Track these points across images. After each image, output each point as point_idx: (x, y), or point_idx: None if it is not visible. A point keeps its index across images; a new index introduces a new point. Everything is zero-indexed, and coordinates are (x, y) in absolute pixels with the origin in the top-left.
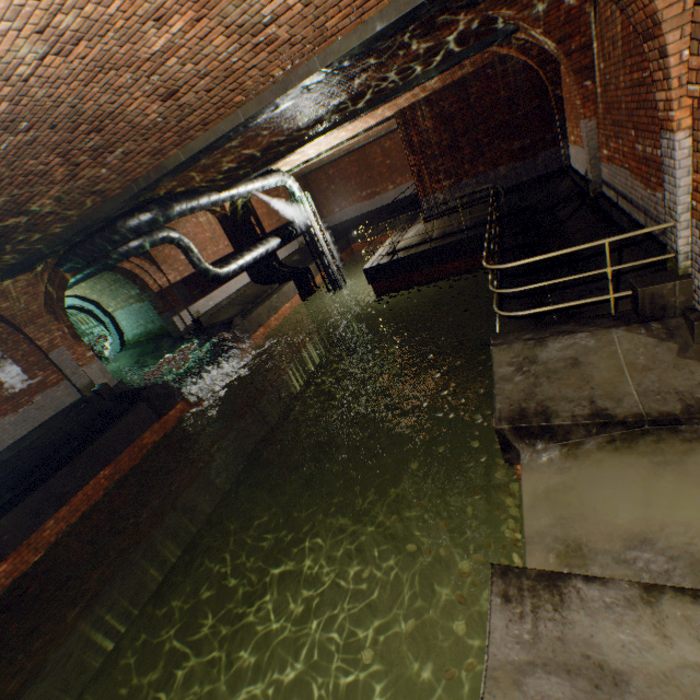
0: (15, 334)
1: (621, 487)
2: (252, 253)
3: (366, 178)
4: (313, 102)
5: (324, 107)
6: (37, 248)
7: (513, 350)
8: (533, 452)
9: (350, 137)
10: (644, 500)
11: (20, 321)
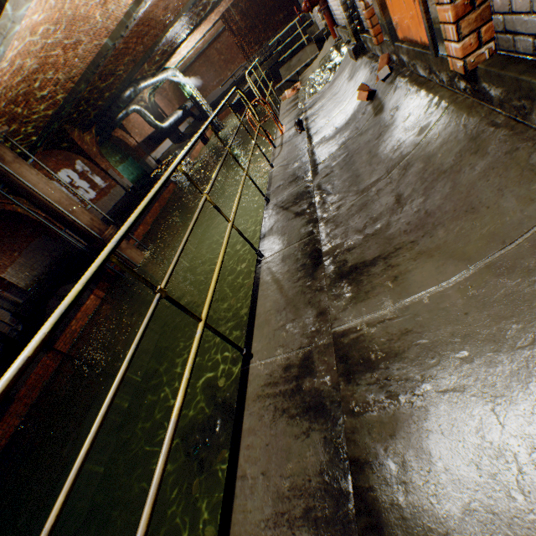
0: (91, 164)
1: None
2: (172, 117)
3: (213, 73)
4: (191, 12)
5: (194, 14)
6: (103, 105)
7: (285, 68)
8: None
9: (201, 37)
10: None
11: (92, 156)
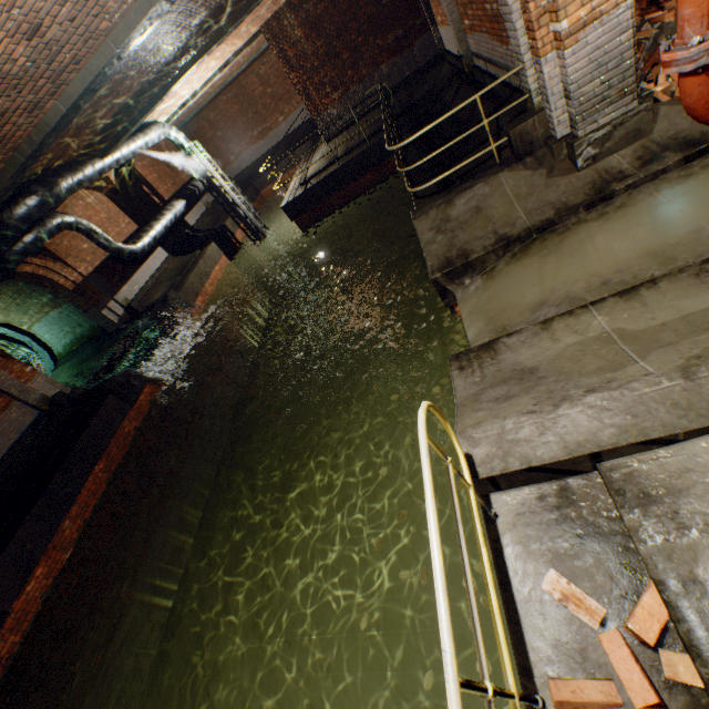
0: None
1: (524, 281)
2: (160, 221)
3: (253, 115)
4: (173, 25)
5: (186, 30)
6: None
7: (430, 217)
8: (463, 289)
9: (222, 66)
10: (539, 281)
11: None
